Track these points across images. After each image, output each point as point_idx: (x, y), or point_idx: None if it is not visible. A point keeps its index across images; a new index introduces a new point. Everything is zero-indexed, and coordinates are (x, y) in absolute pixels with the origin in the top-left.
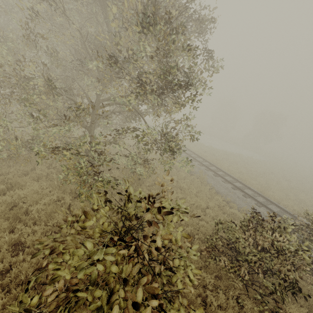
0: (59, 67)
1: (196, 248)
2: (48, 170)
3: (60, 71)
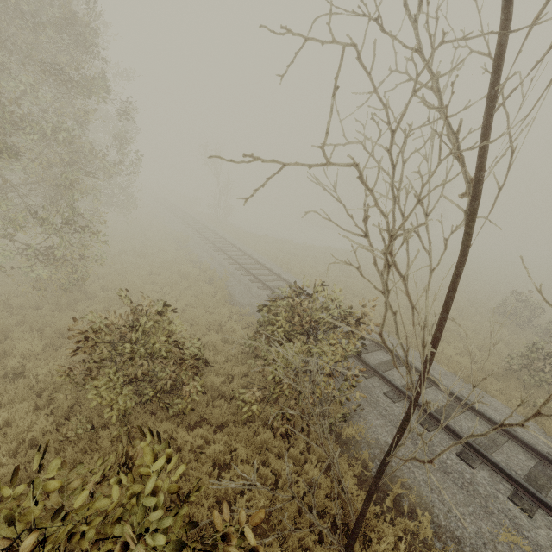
0: None
1: None
2: None
3: None
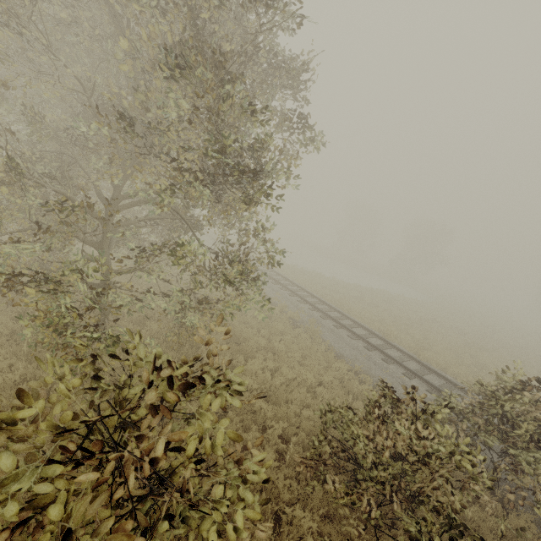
0: (43, 138)
1: (257, 459)
2: (14, 325)
3: (54, 148)
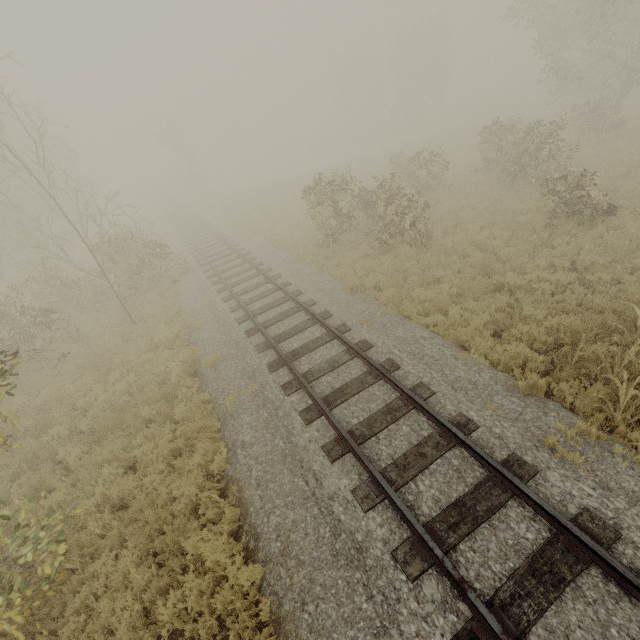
0: None
1: None
2: None
3: None
